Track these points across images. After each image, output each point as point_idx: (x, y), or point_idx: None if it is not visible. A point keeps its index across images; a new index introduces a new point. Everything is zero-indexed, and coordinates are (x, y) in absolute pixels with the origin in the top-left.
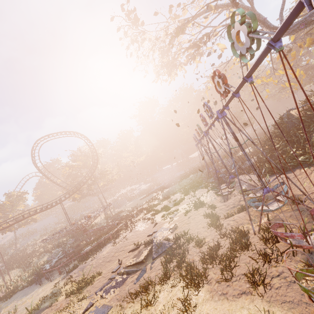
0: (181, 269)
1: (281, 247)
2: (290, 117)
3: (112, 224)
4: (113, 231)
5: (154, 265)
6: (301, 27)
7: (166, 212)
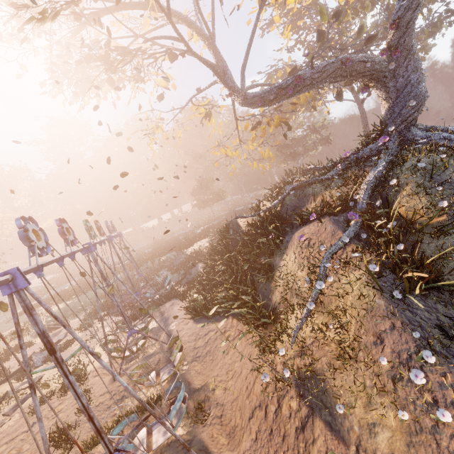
0: None
1: None
2: (236, 229)
3: None
4: None
5: None
6: (259, 104)
7: (16, 384)
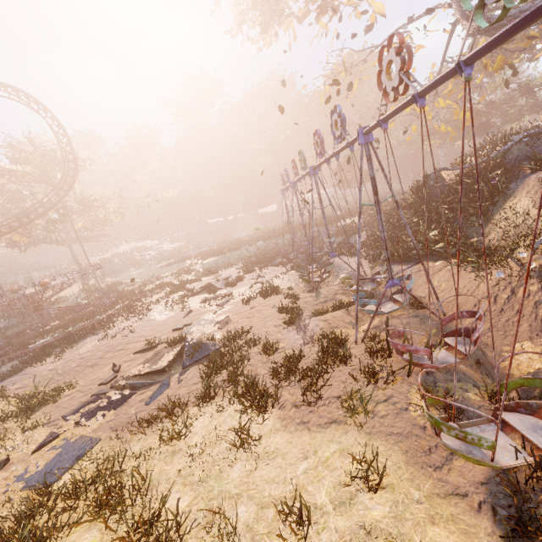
0: (236, 386)
1: (392, 363)
2: (438, 181)
3: (99, 304)
4: (103, 316)
5: (186, 377)
6: None
7: (209, 295)
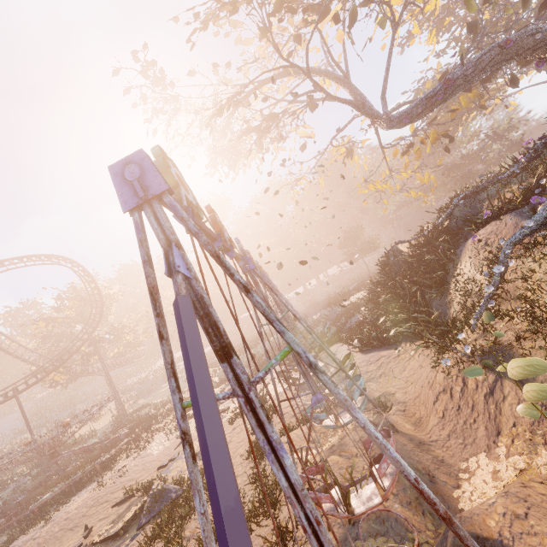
0: None
1: None
2: (397, 255)
3: (113, 438)
4: (106, 456)
5: (134, 543)
6: (405, 121)
7: None
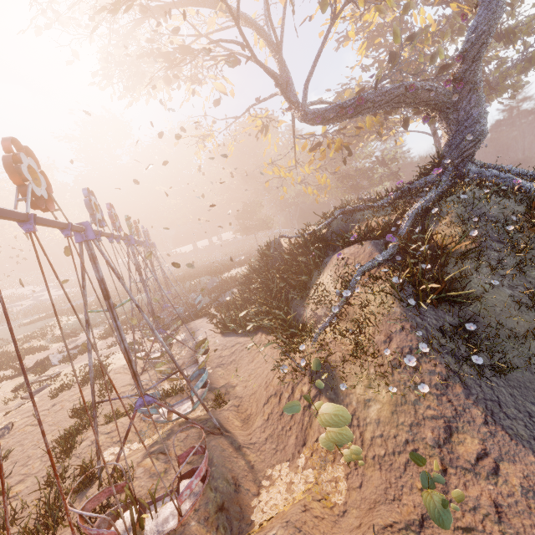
0: None
1: None
2: (278, 248)
3: None
4: None
5: None
6: (317, 121)
7: (32, 377)
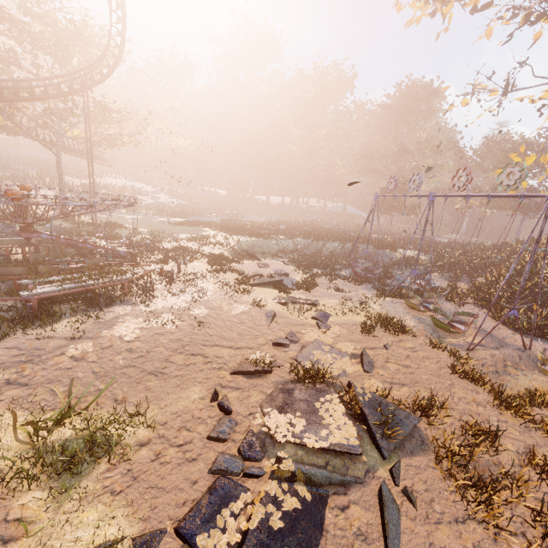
0: None
1: None
2: None
3: (110, 249)
4: (136, 276)
5: (415, 489)
6: None
7: (280, 294)
